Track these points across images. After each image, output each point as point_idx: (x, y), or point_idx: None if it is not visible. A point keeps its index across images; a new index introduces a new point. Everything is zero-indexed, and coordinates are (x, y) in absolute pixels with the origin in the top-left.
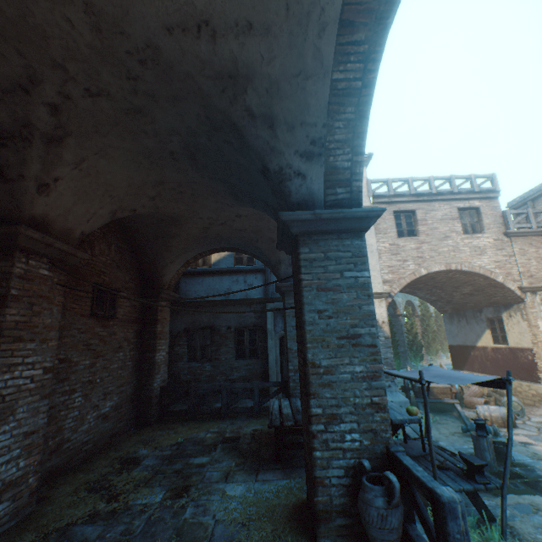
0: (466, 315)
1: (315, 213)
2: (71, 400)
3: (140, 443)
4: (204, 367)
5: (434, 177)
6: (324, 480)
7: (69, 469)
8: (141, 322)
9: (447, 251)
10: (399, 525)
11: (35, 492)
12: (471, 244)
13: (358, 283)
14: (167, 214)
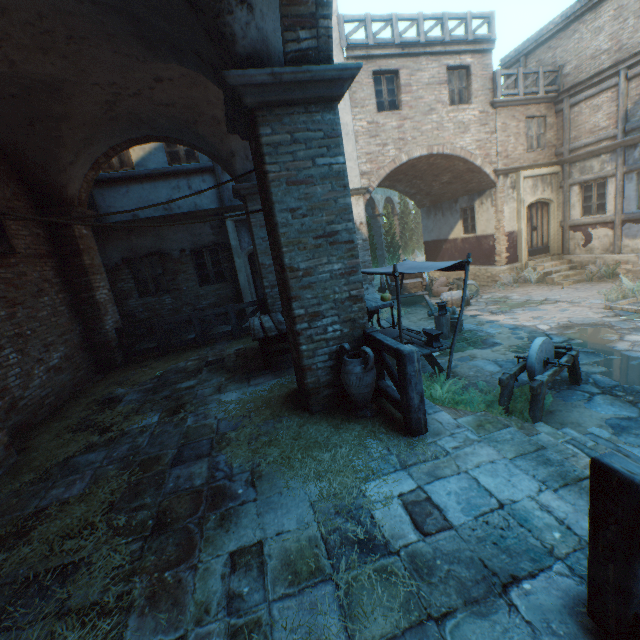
0: (443, 208)
1: (274, 73)
2: (3, 358)
3: (113, 385)
4: (163, 301)
5: (425, 15)
6: (312, 367)
7: (38, 423)
8: (57, 256)
9: (431, 130)
10: (373, 382)
11: (11, 446)
12: (456, 119)
13: (333, 172)
14: (34, 77)
